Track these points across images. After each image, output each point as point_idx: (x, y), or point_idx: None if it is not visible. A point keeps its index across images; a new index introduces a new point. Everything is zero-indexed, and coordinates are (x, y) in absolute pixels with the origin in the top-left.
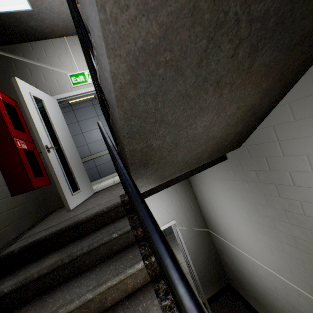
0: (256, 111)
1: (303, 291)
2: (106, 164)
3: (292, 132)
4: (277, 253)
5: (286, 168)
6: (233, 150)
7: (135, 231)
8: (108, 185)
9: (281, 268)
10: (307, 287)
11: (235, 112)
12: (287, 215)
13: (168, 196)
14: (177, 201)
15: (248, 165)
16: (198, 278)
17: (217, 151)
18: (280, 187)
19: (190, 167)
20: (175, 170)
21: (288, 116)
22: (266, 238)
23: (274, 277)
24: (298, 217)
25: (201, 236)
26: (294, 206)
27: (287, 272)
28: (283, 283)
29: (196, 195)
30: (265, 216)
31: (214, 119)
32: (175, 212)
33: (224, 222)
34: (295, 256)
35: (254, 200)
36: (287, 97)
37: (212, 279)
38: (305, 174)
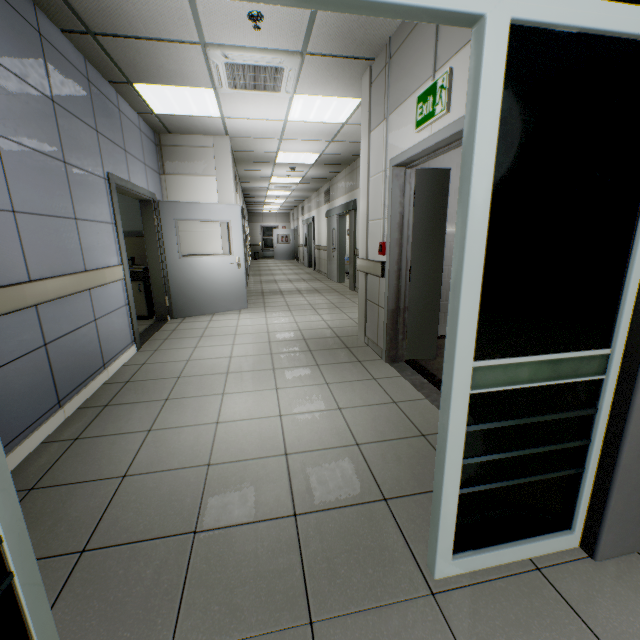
0: None
1: None
2: (7, 374)
3: None
4: None
5: None
6: None
7: None
8: (415, 409)
9: None
10: None
11: None
12: None
13: None
14: None
15: None
16: None
17: None
18: None
19: None
20: None
21: None
22: None
23: None
24: None
25: None
26: None
27: None
28: None
29: None
30: None
31: None
32: None
33: None
34: None
35: None
36: None
37: None
38: None
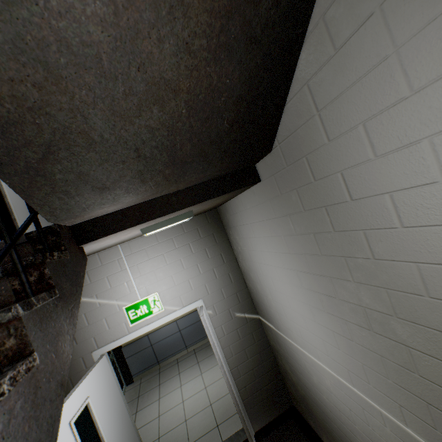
0: (255, 32)
1: (389, 415)
2: None
3: (336, 82)
4: (344, 344)
5: (336, 166)
6: (265, 161)
7: (16, 281)
8: None
9: (354, 373)
10: (394, 406)
11: (184, 4)
12: (349, 266)
13: (192, 262)
14: (206, 269)
15: (286, 181)
16: (235, 396)
17: (214, 145)
18: (332, 209)
19: (165, 175)
20: (123, 172)
21: (326, 48)
22: (326, 319)
23: (346, 391)
24: (364, 265)
25: (247, 328)
26: (357, 244)
27: (362, 379)
28: (359, 402)
29: (239, 260)
30: (320, 275)
31: (124, 4)
32: (203, 288)
33: (273, 299)
34: (369, 346)
35: (302, 248)
36: (318, 4)
37: (266, 399)
38: (365, 169)
